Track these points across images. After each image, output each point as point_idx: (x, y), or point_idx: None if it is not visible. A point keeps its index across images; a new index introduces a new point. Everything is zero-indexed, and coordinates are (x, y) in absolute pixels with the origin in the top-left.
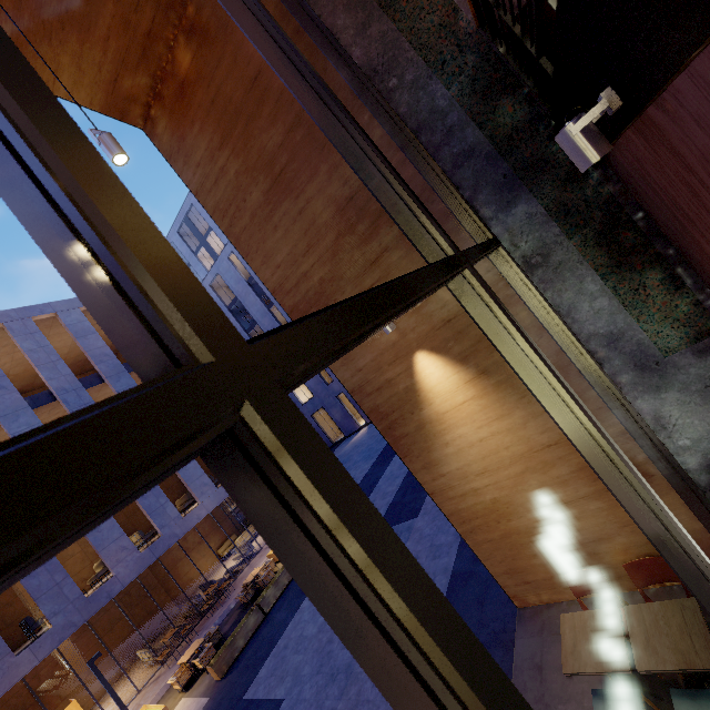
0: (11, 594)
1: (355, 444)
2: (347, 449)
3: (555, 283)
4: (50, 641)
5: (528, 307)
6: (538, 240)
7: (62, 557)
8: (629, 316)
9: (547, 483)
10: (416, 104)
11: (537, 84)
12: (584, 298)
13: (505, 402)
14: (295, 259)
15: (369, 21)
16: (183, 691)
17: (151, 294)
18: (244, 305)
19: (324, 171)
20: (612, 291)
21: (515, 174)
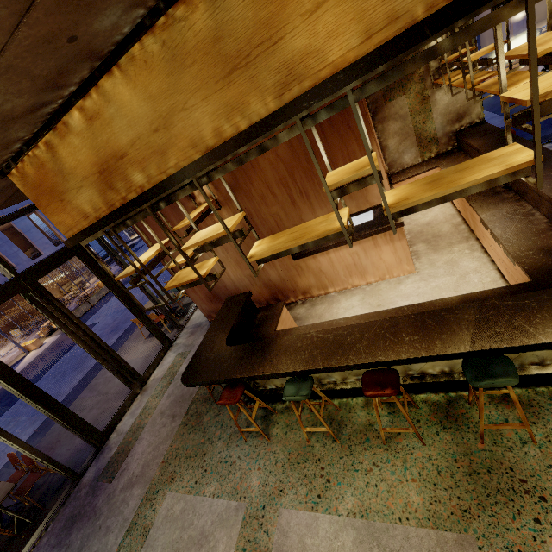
0: None
1: None
2: None
3: None
4: None
5: None
6: None
7: None
8: None
9: None
10: None
11: None
12: None
13: None
14: None
15: None
16: (46, 337)
17: None
18: None
19: None
20: None
21: None
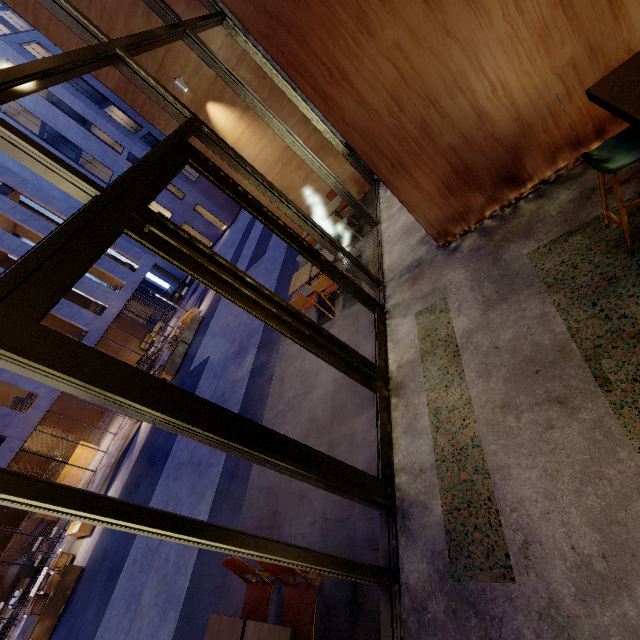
0: None
1: (222, 244)
2: (217, 250)
3: None
4: (44, 402)
5: (253, 59)
6: None
7: None
8: None
9: (294, 170)
10: None
11: None
12: None
13: (261, 126)
14: None
15: None
16: None
17: (93, 30)
18: (58, 131)
19: None
20: None
21: None
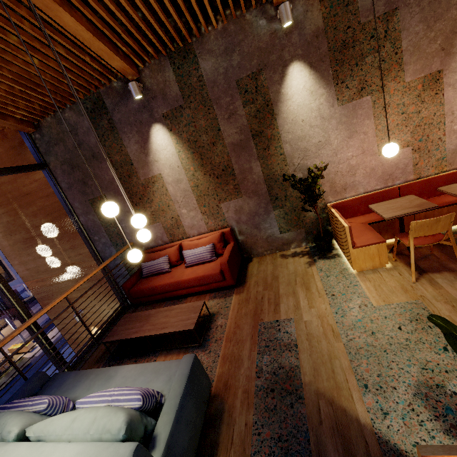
0: None
1: None
2: None
3: None
4: None
5: None
6: None
7: None
8: None
9: None
10: (105, 250)
11: None
12: None
13: None
14: (38, 271)
15: (89, 213)
16: None
17: None
18: None
19: (59, 248)
20: None
21: None
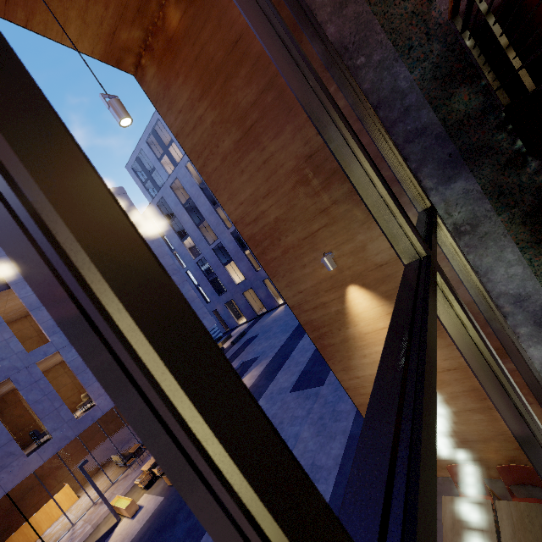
0: (22, 409)
1: (275, 318)
2: (268, 322)
3: (478, 249)
4: (51, 448)
5: (451, 265)
6: (470, 212)
7: (58, 385)
8: (538, 284)
9: (442, 395)
10: (379, 83)
11: (501, 84)
12: (501, 264)
13: None
14: (256, 199)
15: (347, 1)
16: (145, 489)
17: None
18: (196, 205)
19: (289, 130)
20: (528, 262)
21: (459, 155)
